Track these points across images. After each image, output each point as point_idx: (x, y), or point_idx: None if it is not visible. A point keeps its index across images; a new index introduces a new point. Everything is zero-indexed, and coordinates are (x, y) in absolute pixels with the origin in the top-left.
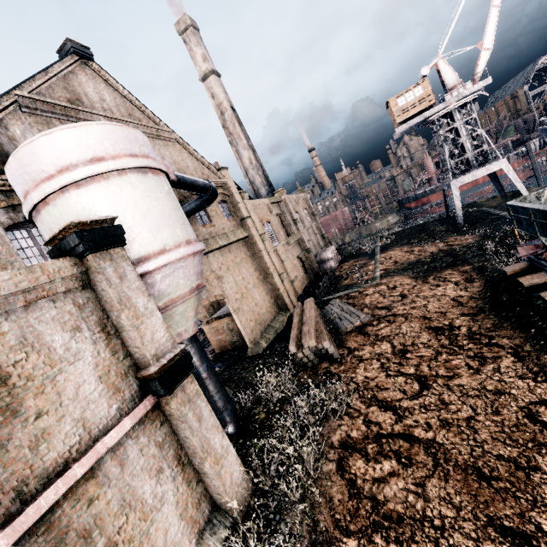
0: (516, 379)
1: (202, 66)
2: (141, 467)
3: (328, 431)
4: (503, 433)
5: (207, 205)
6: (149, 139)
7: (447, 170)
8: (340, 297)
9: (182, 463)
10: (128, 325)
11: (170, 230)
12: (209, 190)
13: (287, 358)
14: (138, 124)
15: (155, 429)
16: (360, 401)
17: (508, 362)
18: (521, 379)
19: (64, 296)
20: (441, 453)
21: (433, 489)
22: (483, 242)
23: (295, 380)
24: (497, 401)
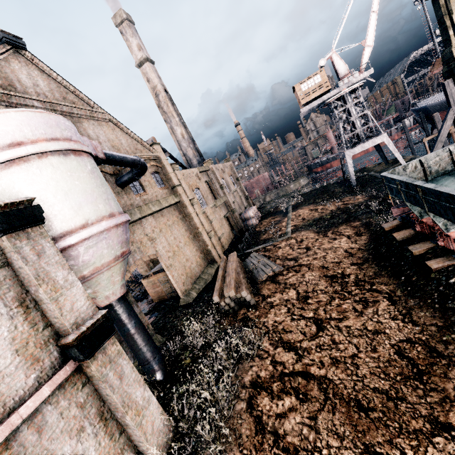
0: (390, 321)
1: (137, 54)
2: (61, 430)
3: (242, 372)
4: (379, 368)
5: (138, 177)
6: (83, 120)
7: (342, 142)
8: (259, 250)
9: (105, 419)
10: (46, 298)
11: (92, 206)
12: (138, 164)
13: (213, 306)
14: (72, 106)
15: (76, 391)
16: (269, 343)
17: (384, 306)
18: (393, 320)
19: None
20: (330, 388)
21: (323, 421)
22: (370, 201)
23: (216, 327)
24: (375, 339)
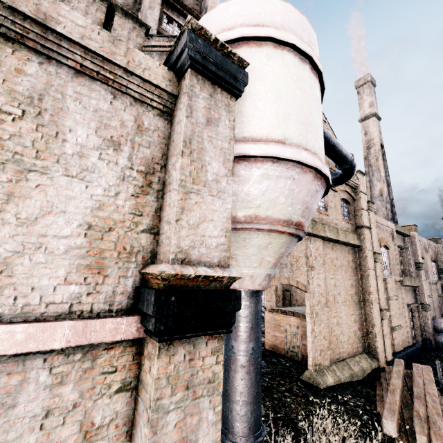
0: None
1: (366, 110)
2: None
3: None
4: None
5: (334, 184)
6: None
7: None
8: None
9: None
10: (177, 179)
11: (301, 127)
12: (348, 162)
13: (365, 431)
14: None
15: (104, 388)
16: None
17: None
18: None
19: (132, 103)
20: None
21: None
22: None
23: None
24: None
